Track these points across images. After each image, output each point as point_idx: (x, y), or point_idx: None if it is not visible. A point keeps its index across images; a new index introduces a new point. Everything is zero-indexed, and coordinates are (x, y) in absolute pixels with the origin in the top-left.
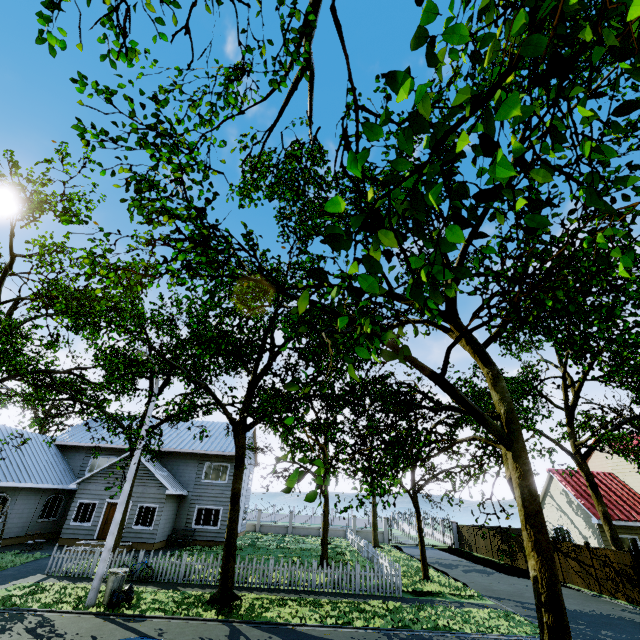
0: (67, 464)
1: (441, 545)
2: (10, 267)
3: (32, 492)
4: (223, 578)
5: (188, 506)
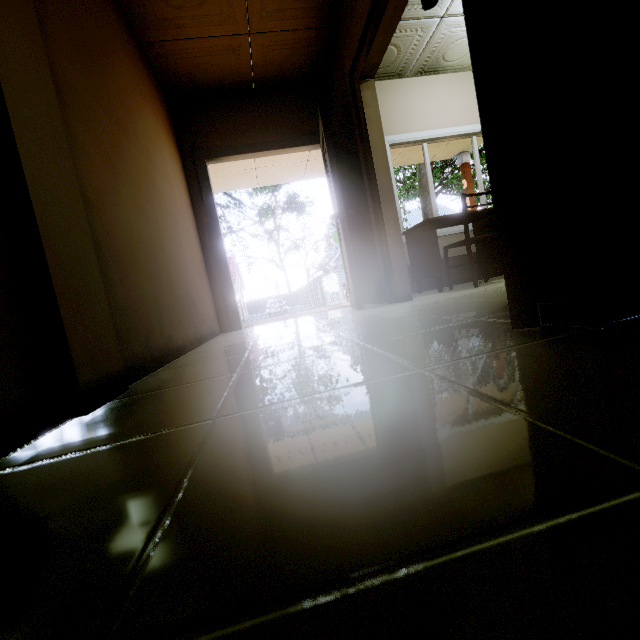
0: None
1: None
2: None
3: None
4: None
5: None
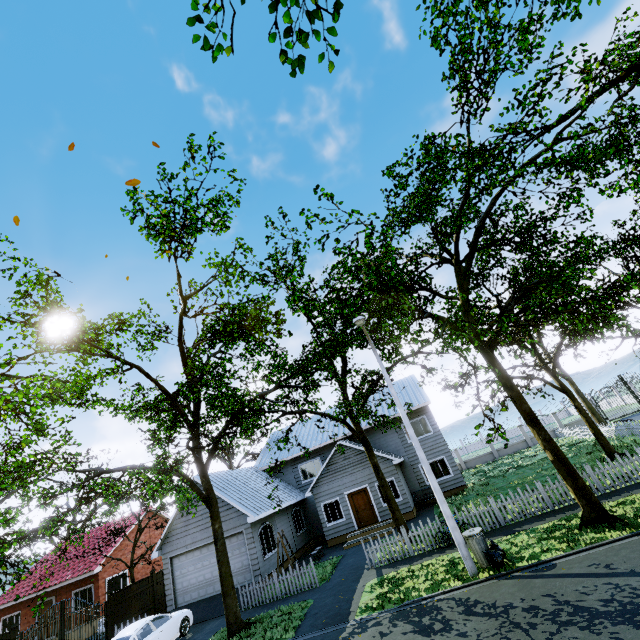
0: (282, 482)
1: None
2: (184, 314)
3: (281, 514)
4: (584, 497)
5: (411, 469)
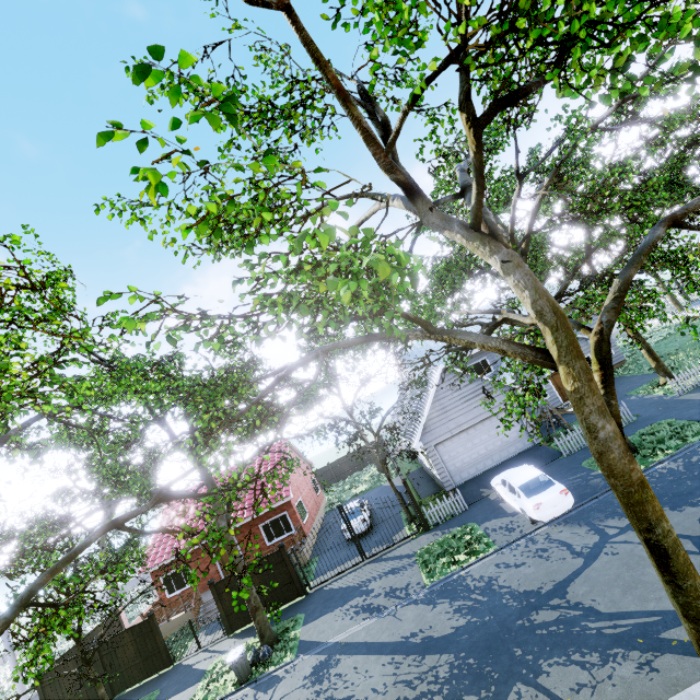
0: None
1: (697, 297)
2: (596, 128)
3: None
4: None
5: None
